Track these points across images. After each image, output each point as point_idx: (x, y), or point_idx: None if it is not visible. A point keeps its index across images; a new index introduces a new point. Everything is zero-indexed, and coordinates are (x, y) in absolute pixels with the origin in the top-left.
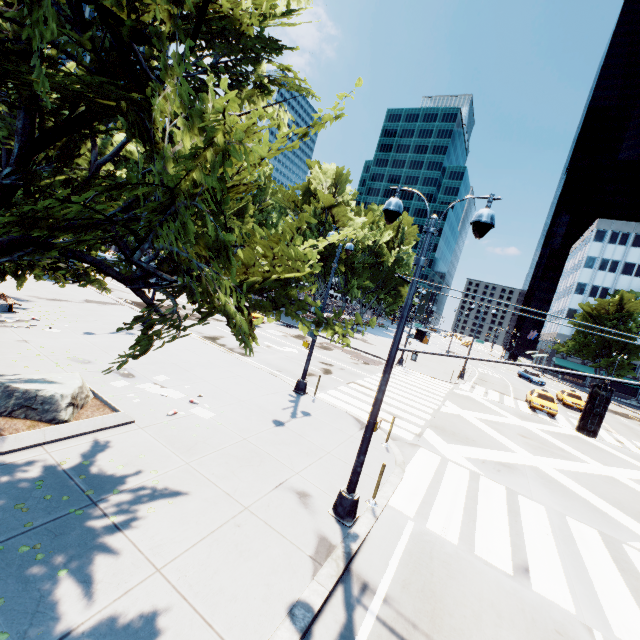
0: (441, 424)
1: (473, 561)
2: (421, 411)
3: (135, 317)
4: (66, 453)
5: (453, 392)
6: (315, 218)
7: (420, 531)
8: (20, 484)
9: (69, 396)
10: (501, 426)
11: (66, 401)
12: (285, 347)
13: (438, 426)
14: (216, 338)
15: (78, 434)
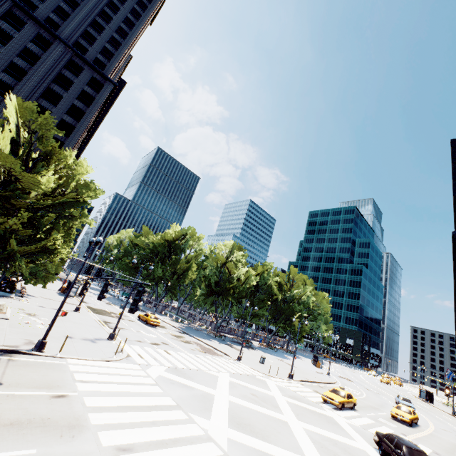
0: (185, 370)
1: (67, 373)
2: (185, 365)
3: None
4: None
5: (252, 375)
6: (217, 269)
7: (63, 364)
8: None
9: None
10: (245, 388)
11: None
12: (151, 334)
13: (179, 369)
14: (110, 322)
15: None
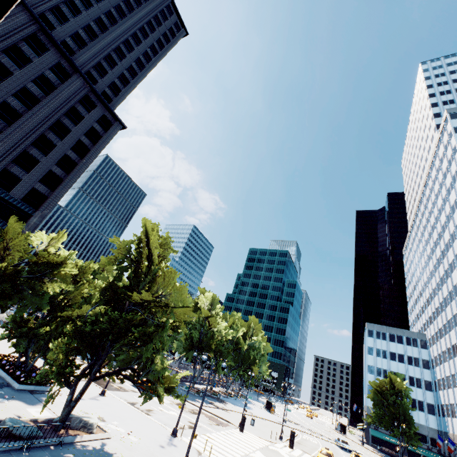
0: None
1: None
2: (237, 453)
3: (141, 394)
4: (96, 444)
5: (267, 447)
6: (199, 322)
7: None
8: (89, 450)
9: (96, 423)
10: None
11: (96, 425)
12: (170, 411)
13: None
14: (134, 403)
15: (97, 439)
